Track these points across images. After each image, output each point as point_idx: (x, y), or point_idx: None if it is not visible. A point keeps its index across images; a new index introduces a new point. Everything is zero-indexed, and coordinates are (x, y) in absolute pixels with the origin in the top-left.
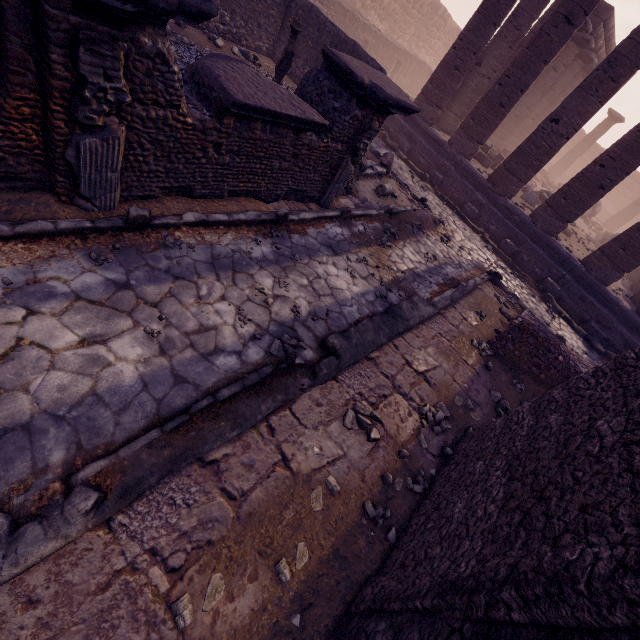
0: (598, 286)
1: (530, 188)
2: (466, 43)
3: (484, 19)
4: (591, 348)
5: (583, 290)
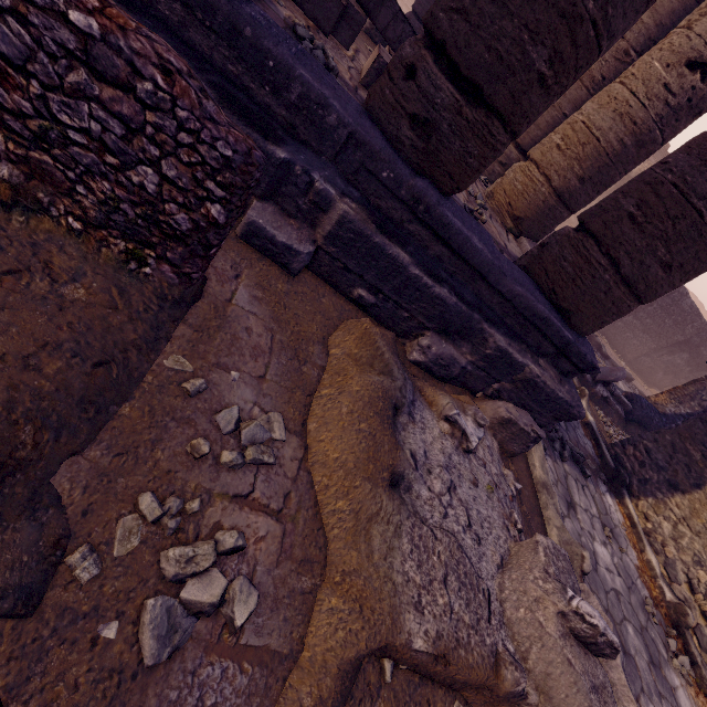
0: None
1: None
2: None
3: None
4: None
5: None
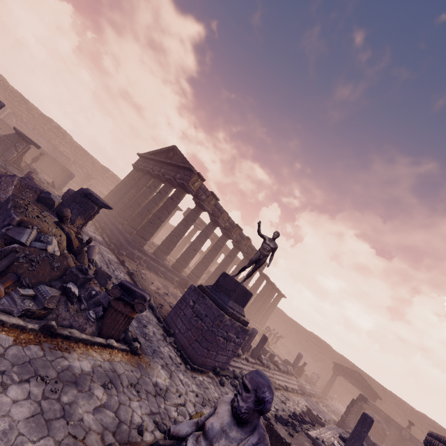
0: (122, 231)
1: (151, 242)
2: (116, 187)
3: (121, 182)
4: (105, 244)
5: (116, 232)
